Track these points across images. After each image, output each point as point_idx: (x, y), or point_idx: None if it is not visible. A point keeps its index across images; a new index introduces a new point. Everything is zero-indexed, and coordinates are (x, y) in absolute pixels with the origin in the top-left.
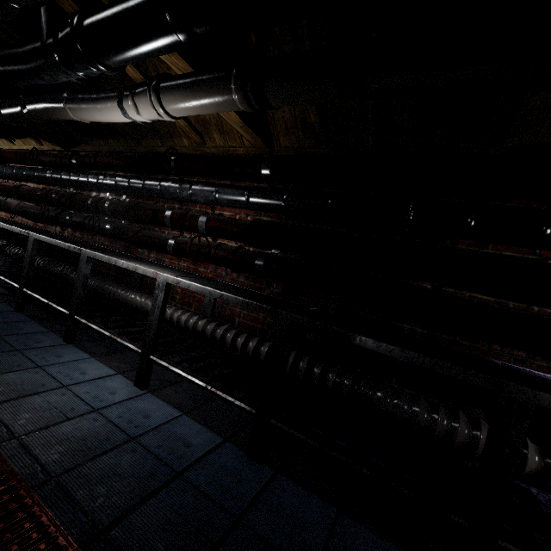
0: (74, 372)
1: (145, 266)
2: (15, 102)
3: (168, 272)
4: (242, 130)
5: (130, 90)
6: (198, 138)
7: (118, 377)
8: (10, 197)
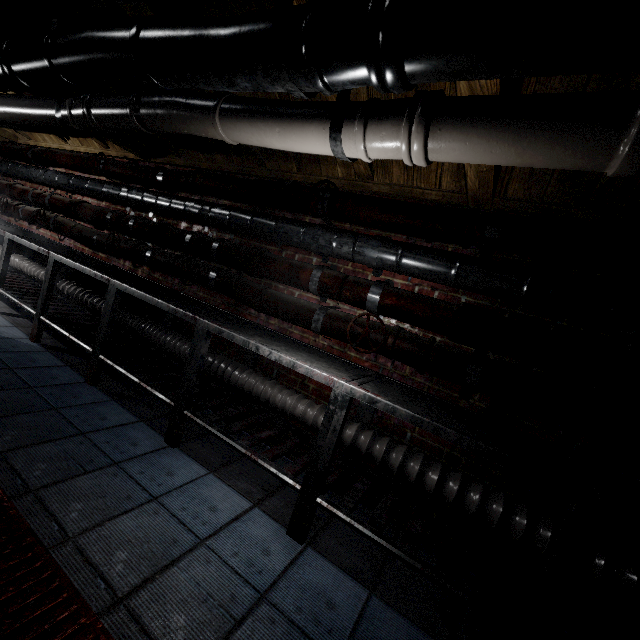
0: (201, 507)
1: (300, 359)
2: (121, 101)
3: (336, 372)
4: (475, 175)
5: (360, 112)
6: (367, 170)
7: (257, 514)
8: (58, 212)
